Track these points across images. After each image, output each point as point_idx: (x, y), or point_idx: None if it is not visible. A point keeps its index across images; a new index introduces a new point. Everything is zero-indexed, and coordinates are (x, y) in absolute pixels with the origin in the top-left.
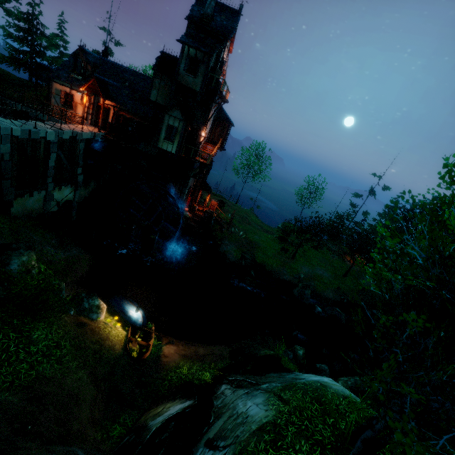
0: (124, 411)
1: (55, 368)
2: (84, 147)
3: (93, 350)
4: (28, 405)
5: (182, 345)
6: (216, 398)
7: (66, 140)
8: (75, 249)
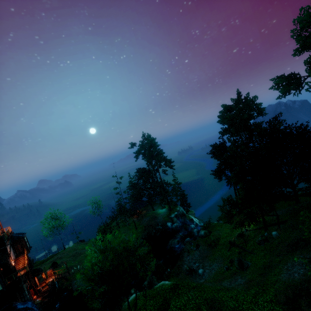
0: None
1: None
2: None
3: None
4: None
5: None
6: None
7: None
8: None
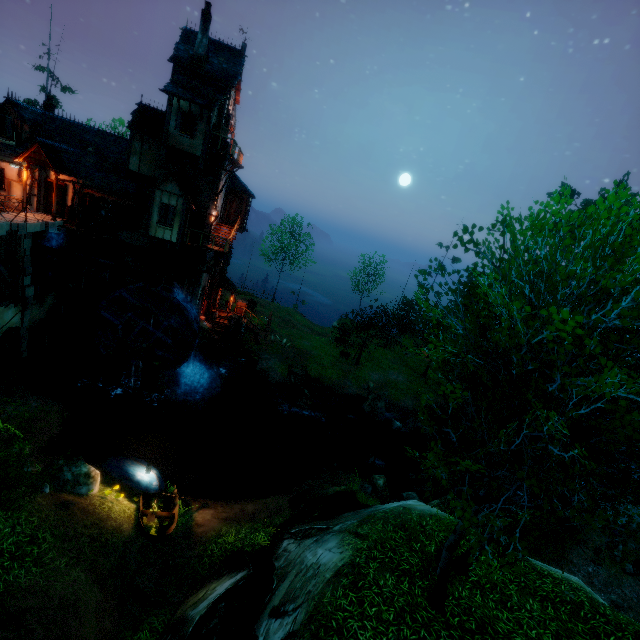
0: (148, 613)
1: (34, 573)
2: (31, 245)
3: (89, 538)
4: (1, 631)
5: (221, 506)
6: (277, 558)
7: (1, 237)
8: (33, 399)
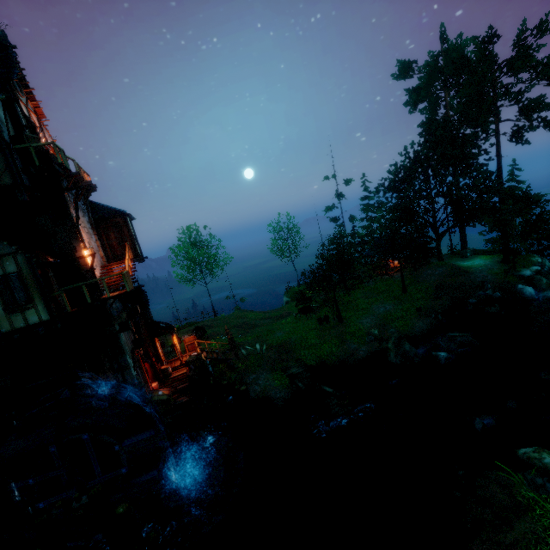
0: None
1: None
2: None
3: None
4: None
5: None
6: None
7: None
8: None
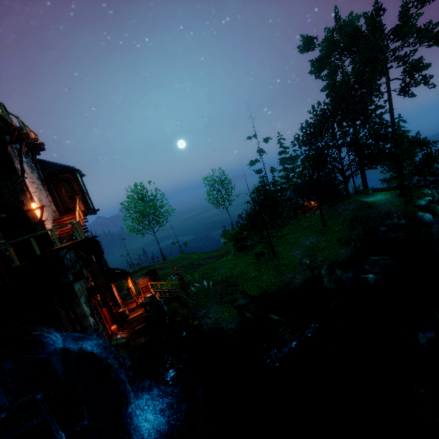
0: None
1: None
2: None
3: None
4: None
5: None
6: None
7: None
8: None
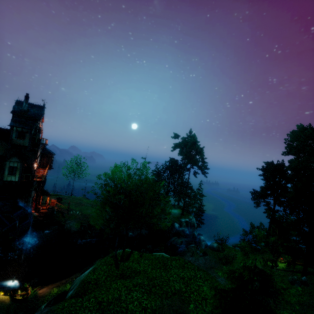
0: None
1: None
2: None
3: None
4: None
5: (50, 285)
6: (73, 282)
7: None
8: None
